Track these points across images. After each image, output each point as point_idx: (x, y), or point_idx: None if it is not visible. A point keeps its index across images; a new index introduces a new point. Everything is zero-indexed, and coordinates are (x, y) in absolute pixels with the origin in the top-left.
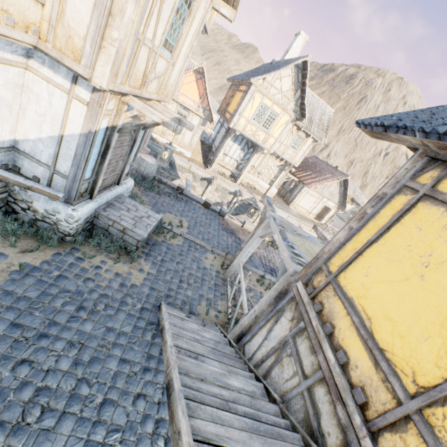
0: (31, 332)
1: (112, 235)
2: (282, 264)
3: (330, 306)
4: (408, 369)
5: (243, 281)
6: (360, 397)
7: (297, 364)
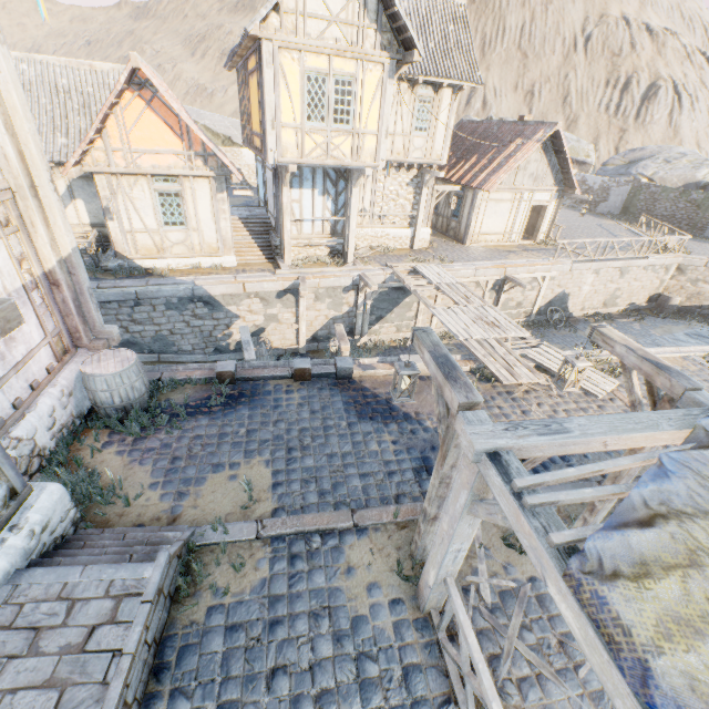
0: None
1: None
2: None
3: None
4: None
5: (490, 689)
6: None
7: None
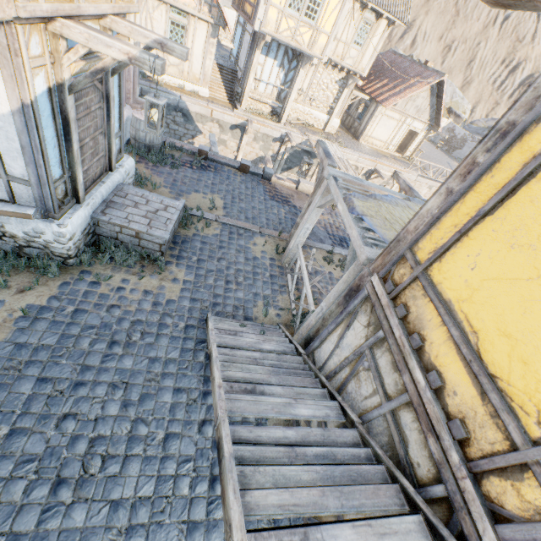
0: (64, 384)
1: (126, 243)
2: (351, 247)
3: (418, 310)
4: (530, 406)
5: (304, 269)
6: (459, 432)
7: (377, 382)
